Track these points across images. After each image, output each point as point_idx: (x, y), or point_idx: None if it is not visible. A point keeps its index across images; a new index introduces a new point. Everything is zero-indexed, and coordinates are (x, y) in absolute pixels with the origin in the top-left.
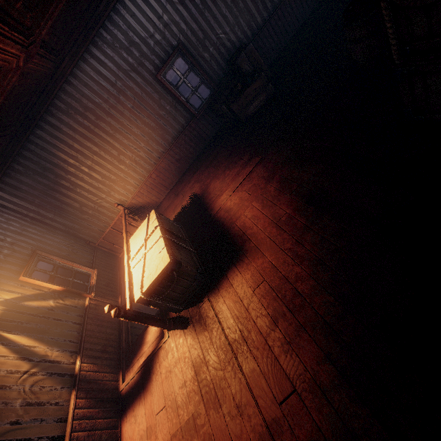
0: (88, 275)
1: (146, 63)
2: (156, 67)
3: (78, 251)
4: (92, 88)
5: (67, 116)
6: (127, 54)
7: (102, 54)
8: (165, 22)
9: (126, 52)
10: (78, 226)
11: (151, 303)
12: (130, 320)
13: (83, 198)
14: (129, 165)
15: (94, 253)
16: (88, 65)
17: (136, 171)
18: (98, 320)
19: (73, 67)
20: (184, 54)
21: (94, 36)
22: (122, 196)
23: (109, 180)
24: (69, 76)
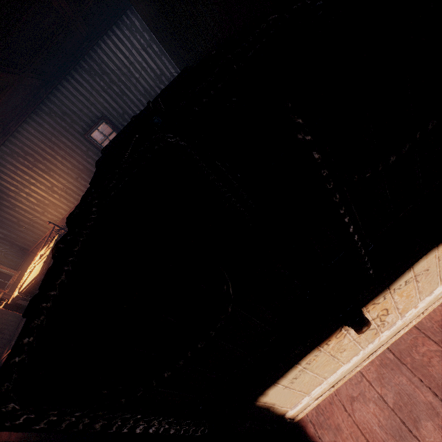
0: (12, 276)
1: (76, 127)
2: (85, 129)
3: (10, 255)
4: (32, 140)
5: (12, 157)
6: (61, 120)
7: (41, 120)
8: (91, 102)
9: (60, 119)
10: (15, 235)
11: (27, 300)
12: (7, 309)
13: (20, 215)
14: (61, 194)
15: (25, 259)
16: (30, 126)
17: (66, 199)
18: (5, 310)
19: (17, 127)
20: (107, 123)
21: (35, 109)
22: (55, 216)
23: (43, 204)
24: (14, 132)
